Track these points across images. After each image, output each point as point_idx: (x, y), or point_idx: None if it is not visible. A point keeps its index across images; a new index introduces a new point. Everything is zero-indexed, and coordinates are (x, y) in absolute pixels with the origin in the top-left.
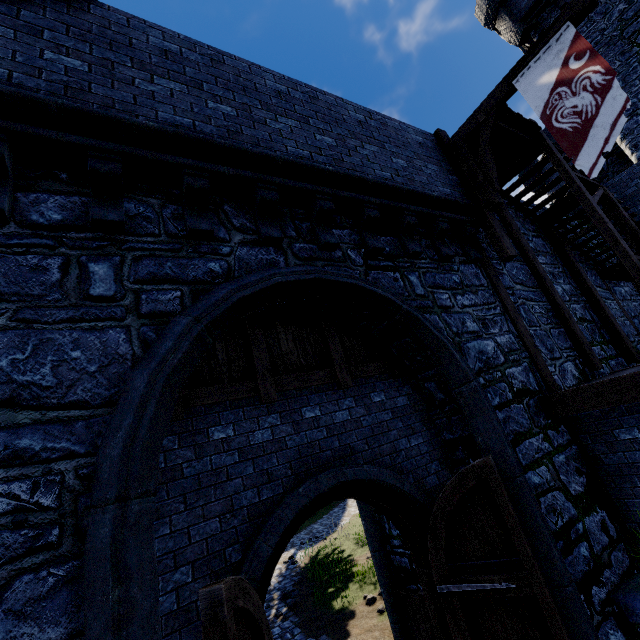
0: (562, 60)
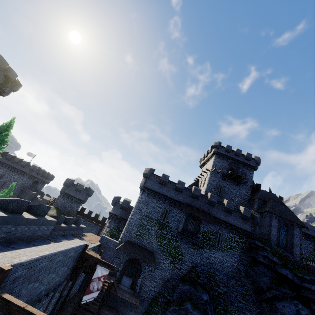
0: (103, 275)
